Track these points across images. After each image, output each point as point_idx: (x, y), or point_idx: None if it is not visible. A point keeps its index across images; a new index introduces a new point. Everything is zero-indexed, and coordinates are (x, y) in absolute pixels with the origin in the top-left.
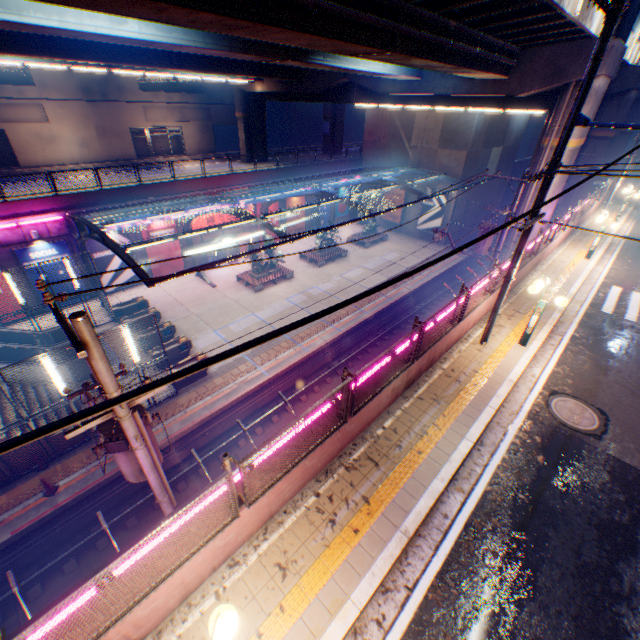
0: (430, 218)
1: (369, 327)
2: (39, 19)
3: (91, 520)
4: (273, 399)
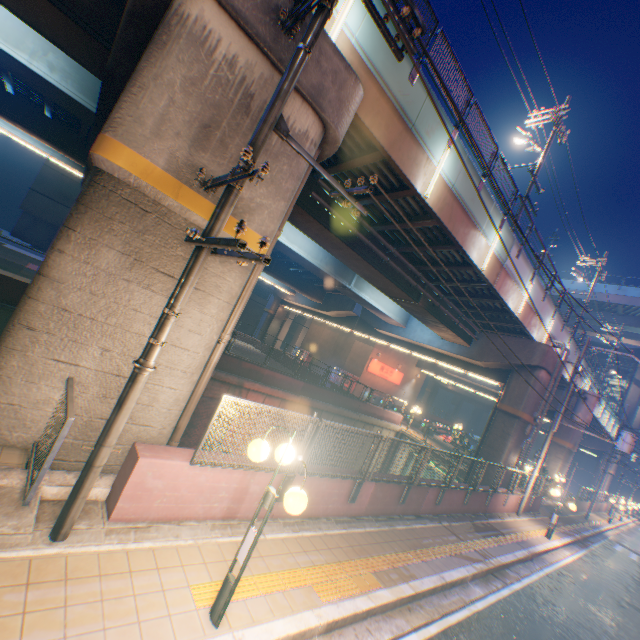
0: None
1: None
2: None
3: None
4: None
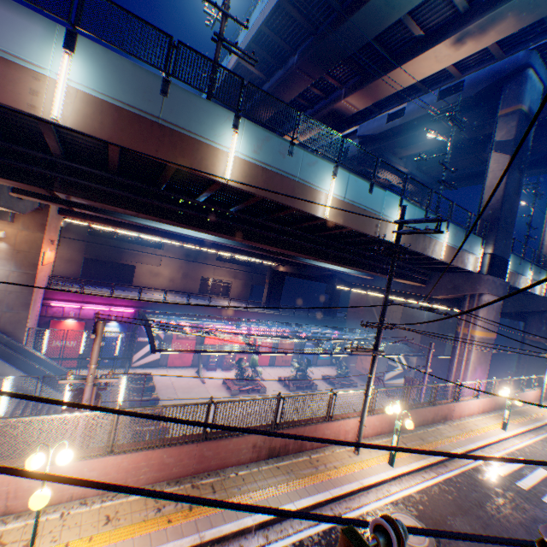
0: (394, 375)
1: None
2: (167, 227)
3: None
4: None
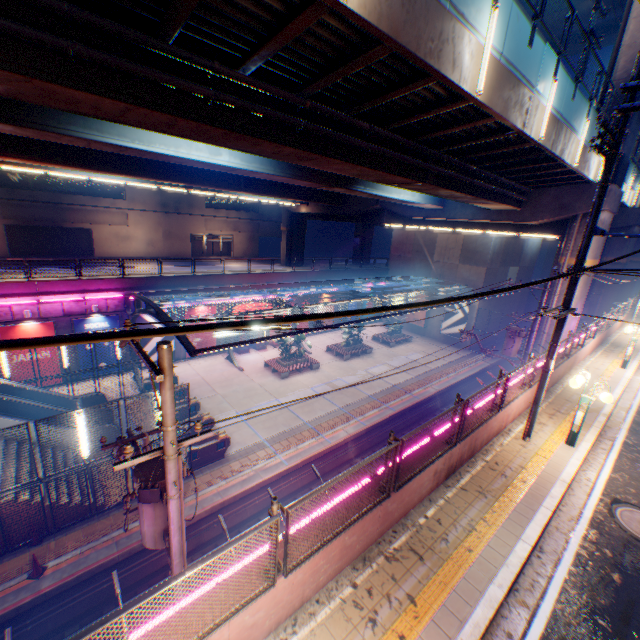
0: (453, 323)
1: (394, 424)
2: (161, 149)
3: (68, 620)
4: (289, 493)
